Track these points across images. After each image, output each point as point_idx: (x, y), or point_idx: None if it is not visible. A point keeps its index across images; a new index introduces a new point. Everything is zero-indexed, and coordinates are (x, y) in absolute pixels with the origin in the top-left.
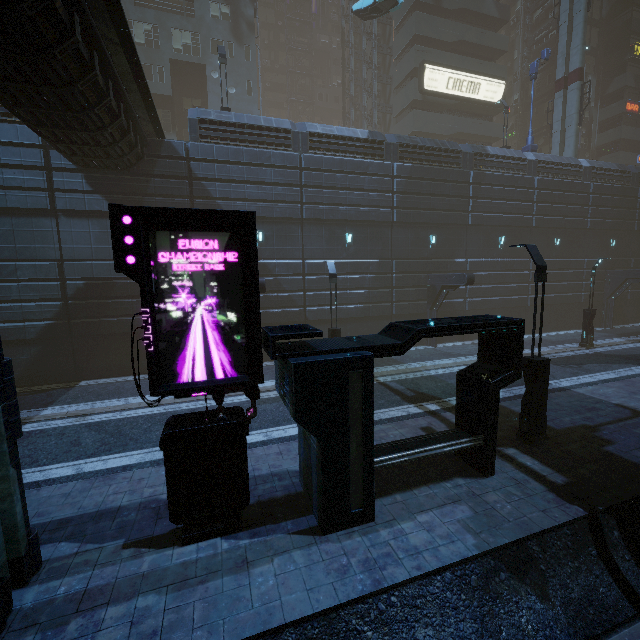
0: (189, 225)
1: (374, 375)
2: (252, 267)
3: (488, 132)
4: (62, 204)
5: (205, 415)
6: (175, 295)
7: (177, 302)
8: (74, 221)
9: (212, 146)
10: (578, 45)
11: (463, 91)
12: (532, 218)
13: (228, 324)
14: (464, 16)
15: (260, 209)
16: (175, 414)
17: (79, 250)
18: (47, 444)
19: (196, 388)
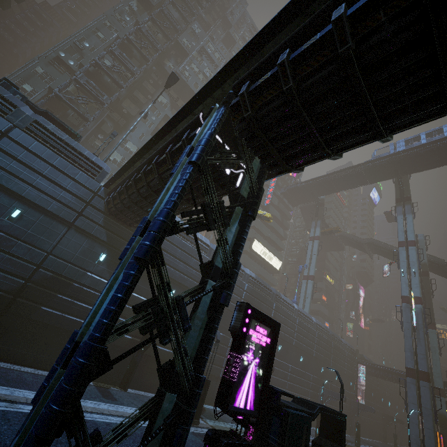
0: (263, 321)
1: (216, 427)
2: (274, 349)
3: (271, 280)
4: (80, 223)
5: (229, 433)
6: (248, 352)
7: (248, 356)
8: (78, 235)
9: (175, 236)
10: (313, 266)
11: (266, 257)
12: (293, 340)
13: (259, 375)
14: (272, 229)
15: (180, 277)
16: (96, 424)
17: (66, 252)
18: (1, 427)
19: (241, 412)
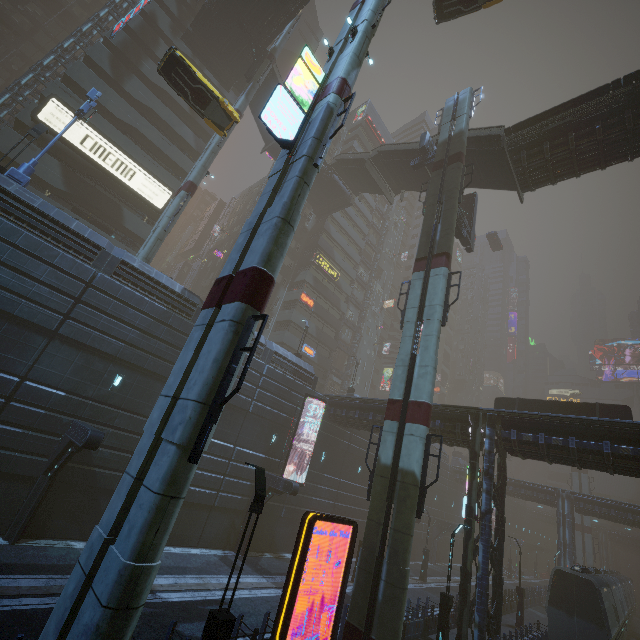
0: None
1: None
2: None
3: (131, 225)
4: None
5: None
6: None
7: None
8: None
9: None
10: (199, 164)
11: (108, 163)
12: None
13: None
14: (158, 122)
15: None
16: None
17: None
18: None
19: None
